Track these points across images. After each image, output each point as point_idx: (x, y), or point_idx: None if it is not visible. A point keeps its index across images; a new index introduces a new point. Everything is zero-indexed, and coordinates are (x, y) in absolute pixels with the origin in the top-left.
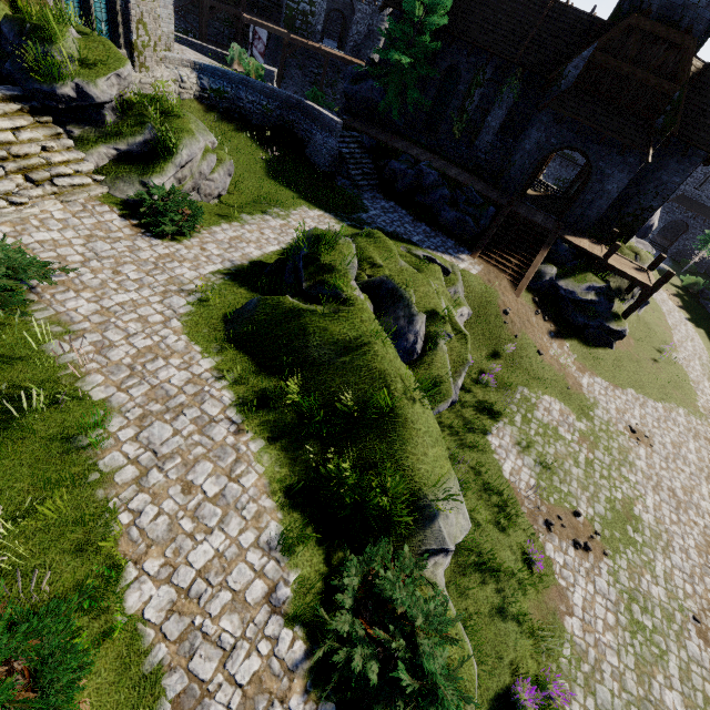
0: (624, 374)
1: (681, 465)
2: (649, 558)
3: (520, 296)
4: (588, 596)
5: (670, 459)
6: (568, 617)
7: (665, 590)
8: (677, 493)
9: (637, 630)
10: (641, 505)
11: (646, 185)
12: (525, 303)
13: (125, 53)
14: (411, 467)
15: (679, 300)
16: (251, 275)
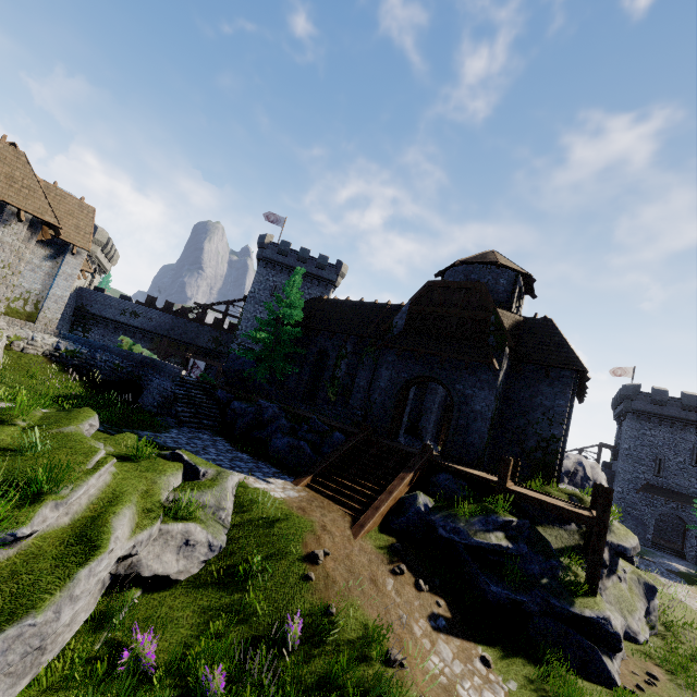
0: None
1: None
2: None
3: (363, 537)
4: None
5: None
6: None
7: None
8: None
9: None
10: None
11: (532, 413)
12: (371, 549)
13: None
14: None
15: None
16: None
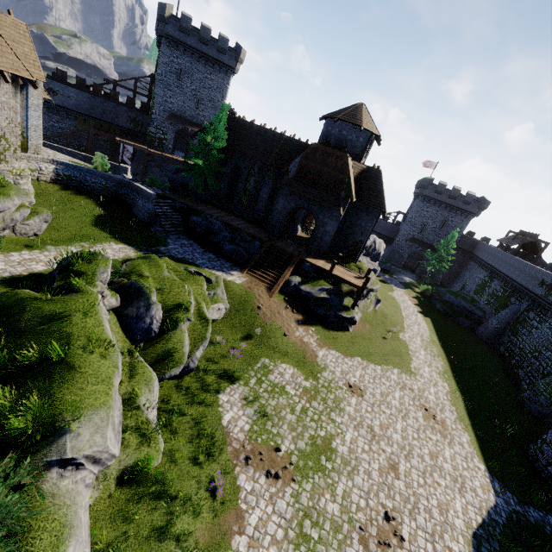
0: (355, 347)
1: (384, 408)
2: (334, 481)
3: (274, 297)
4: (265, 516)
5: (376, 405)
6: (238, 535)
7: (340, 506)
8: (374, 429)
9: (302, 542)
10: (340, 439)
11: (355, 228)
12: (277, 301)
13: None
14: (60, 398)
15: (416, 300)
16: (23, 281)
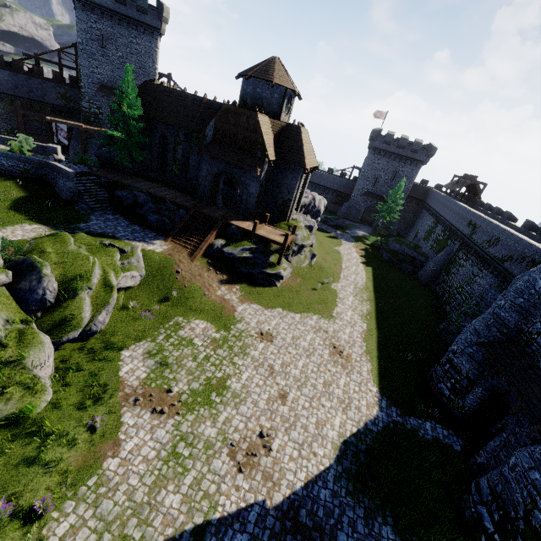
0: (280, 300)
1: (291, 349)
2: (218, 411)
3: (196, 261)
4: (141, 442)
5: (284, 347)
6: (111, 458)
7: (218, 430)
8: (275, 367)
9: (172, 459)
10: (236, 378)
11: (282, 187)
12: (199, 264)
13: None
14: None
15: (364, 252)
16: None
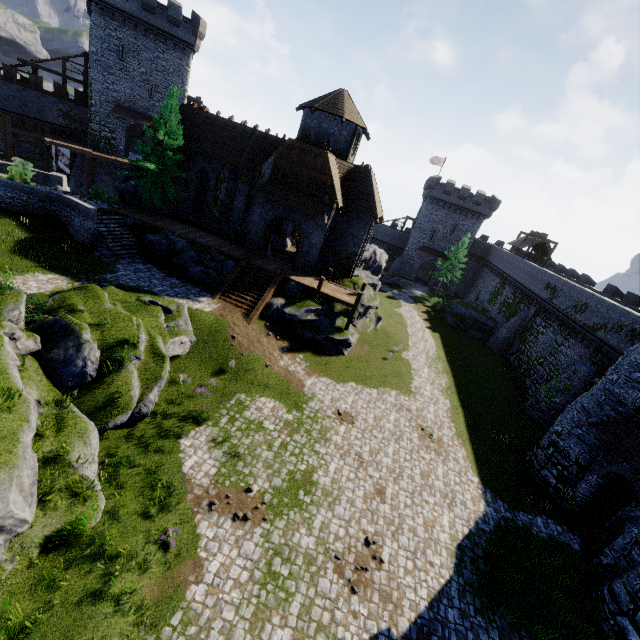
0: (350, 372)
1: (376, 433)
2: (311, 514)
3: (252, 323)
4: (228, 561)
5: (367, 430)
6: (194, 585)
7: (316, 539)
8: (363, 455)
9: (270, 581)
10: (323, 471)
11: (346, 238)
12: (256, 328)
13: None
14: None
15: (426, 315)
16: None
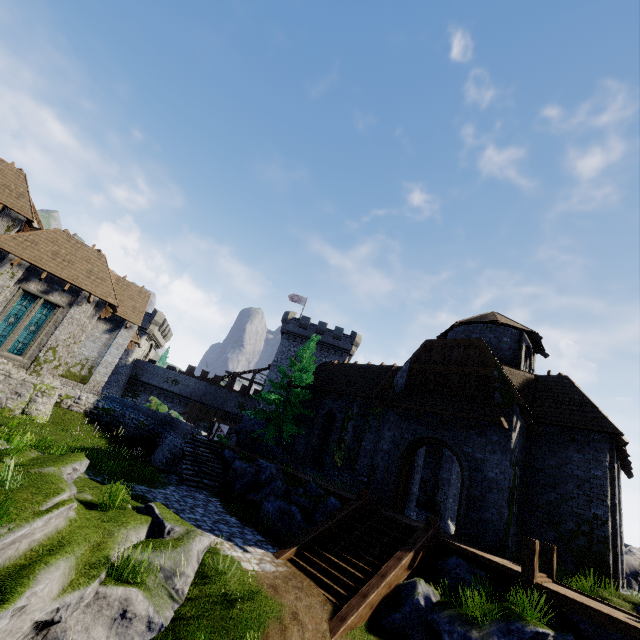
0: None
1: None
2: None
3: (343, 635)
4: None
5: None
6: None
7: None
8: None
9: None
10: None
11: (563, 486)
12: None
13: (26, 361)
14: None
15: None
16: None
